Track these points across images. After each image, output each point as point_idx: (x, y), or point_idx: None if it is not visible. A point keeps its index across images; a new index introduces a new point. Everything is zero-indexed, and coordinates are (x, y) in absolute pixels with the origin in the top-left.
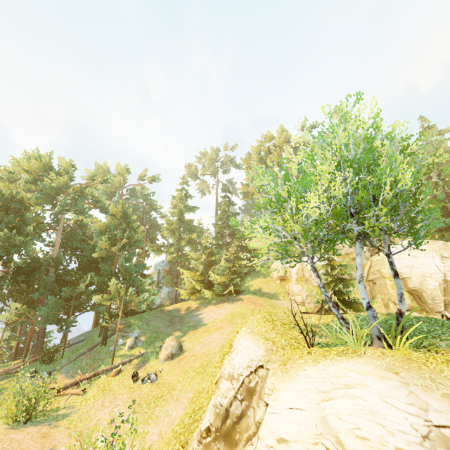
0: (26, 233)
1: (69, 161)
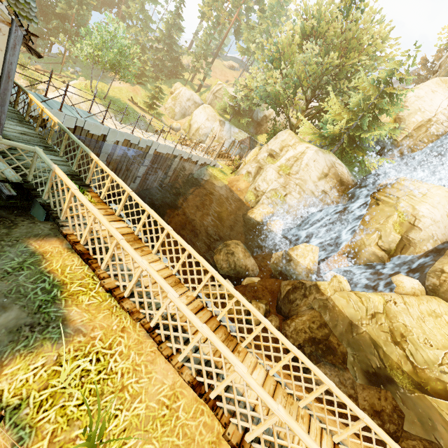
0: None
1: None
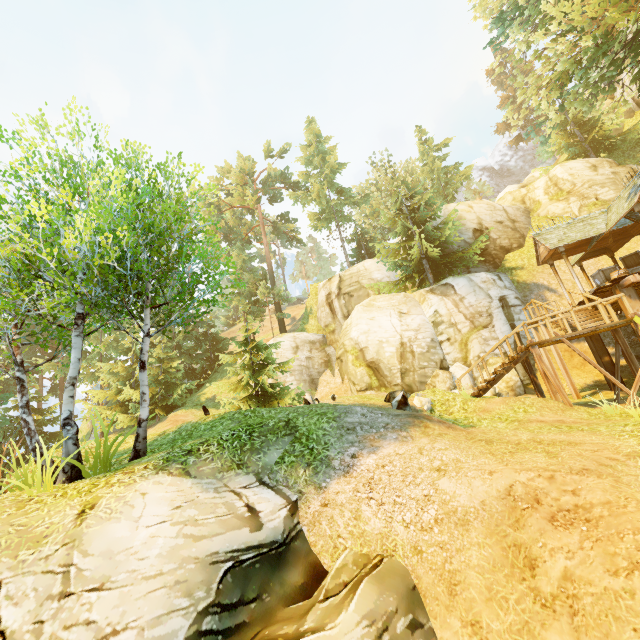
0: None
1: None
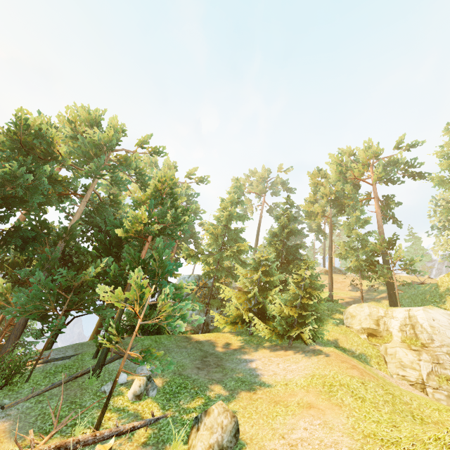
0: (38, 177)
1: (121, 124)
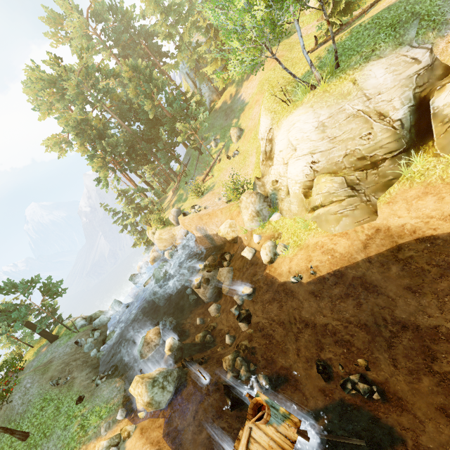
0: (111, 136)
1: (50, 57)
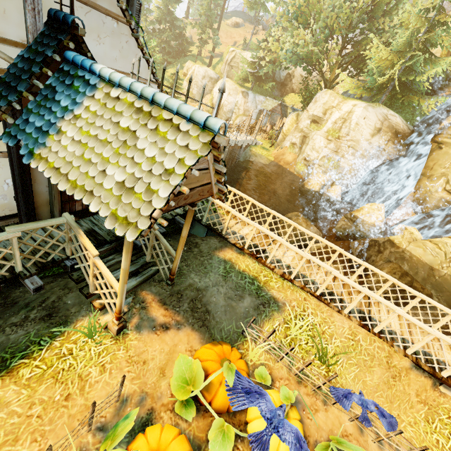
0: None
1: None
